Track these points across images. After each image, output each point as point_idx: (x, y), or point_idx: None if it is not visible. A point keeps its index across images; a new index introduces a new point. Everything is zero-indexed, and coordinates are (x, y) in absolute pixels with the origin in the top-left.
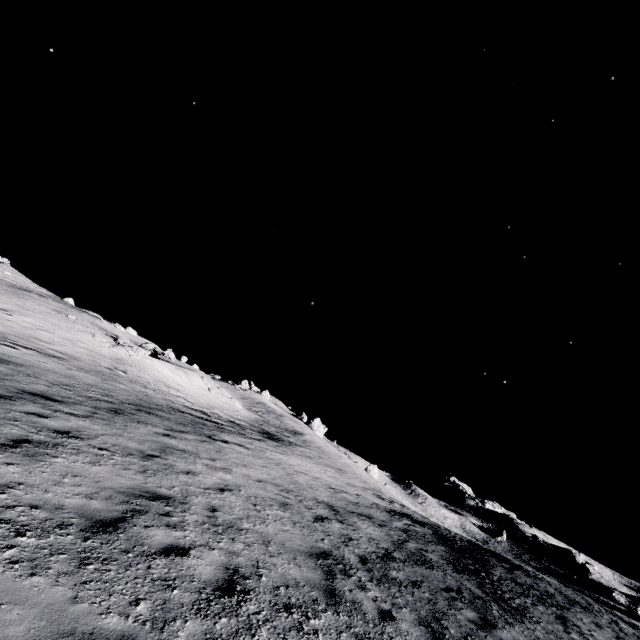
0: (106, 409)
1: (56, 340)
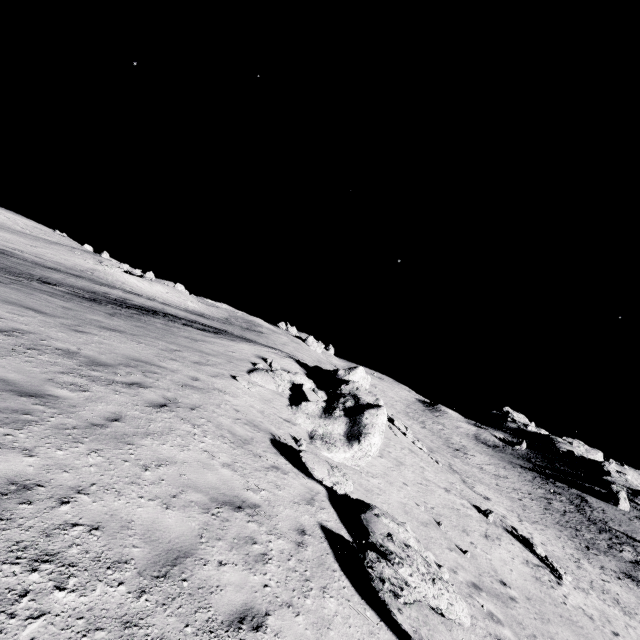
0: (43, 266)
1: (56, 258)
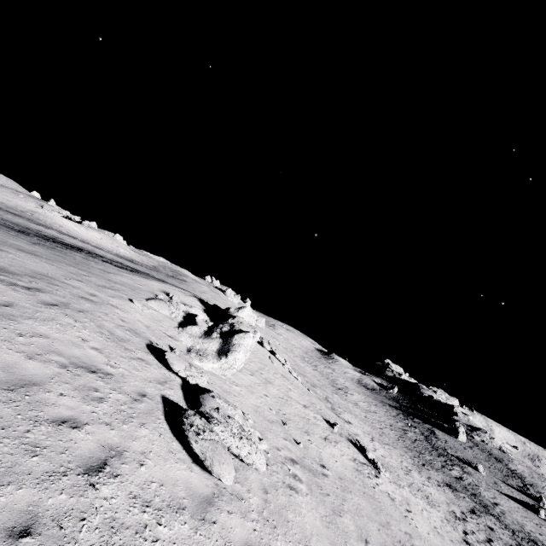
0: None
1: None
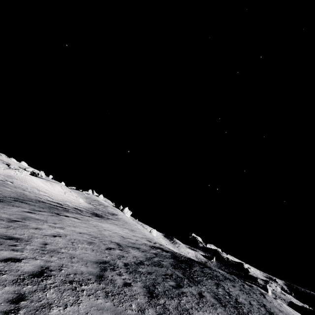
0: None
1: None
